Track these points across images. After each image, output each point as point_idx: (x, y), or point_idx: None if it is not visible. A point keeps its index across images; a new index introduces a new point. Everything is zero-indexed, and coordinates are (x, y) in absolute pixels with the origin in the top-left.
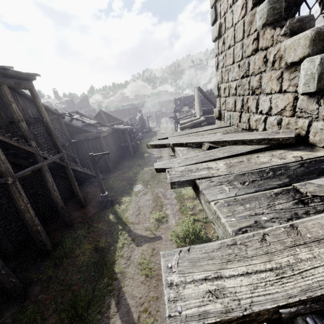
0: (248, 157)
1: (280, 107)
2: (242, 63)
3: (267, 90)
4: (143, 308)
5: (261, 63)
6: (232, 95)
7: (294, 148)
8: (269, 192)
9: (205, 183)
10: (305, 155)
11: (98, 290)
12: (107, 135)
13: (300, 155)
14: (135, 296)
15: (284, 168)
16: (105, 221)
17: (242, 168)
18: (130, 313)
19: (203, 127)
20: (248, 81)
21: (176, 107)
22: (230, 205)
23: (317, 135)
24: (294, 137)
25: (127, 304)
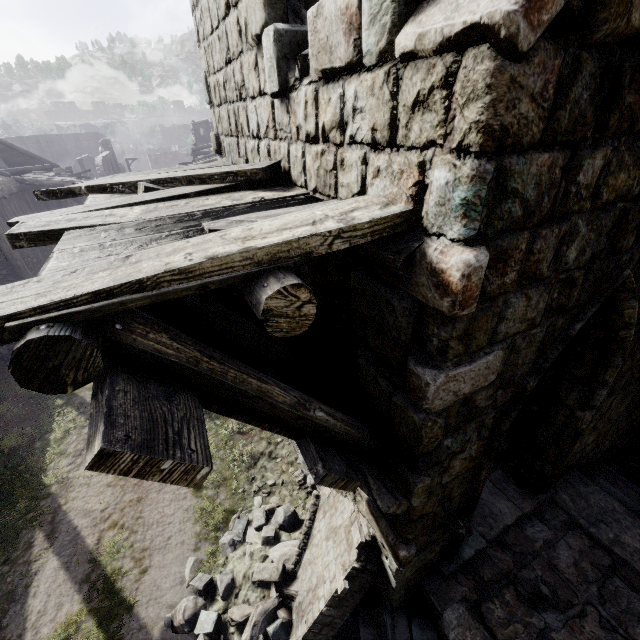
0: (193, 200)
1: (265, 122)
2: (220, 31)
3: (251, 91)
4: (109, 523)
5: (237, 34)
6: (223, 102)
7: (269, 189)
8: (162, 234)
9: (77, 233)
10: (270, 195)
11: (3, 527)
12: (1, 197)
13: (265, 195)
14: (92, 511)
15: (224, 210)
16: (17, 397)
17: (163, 213)
18: (80, 540)
19: (182, 167)
20: (233, 72)
21: (198, 143)
22: (82, 251)
23: (295, 167)
24: (265, 169)
25: (73, 528)
